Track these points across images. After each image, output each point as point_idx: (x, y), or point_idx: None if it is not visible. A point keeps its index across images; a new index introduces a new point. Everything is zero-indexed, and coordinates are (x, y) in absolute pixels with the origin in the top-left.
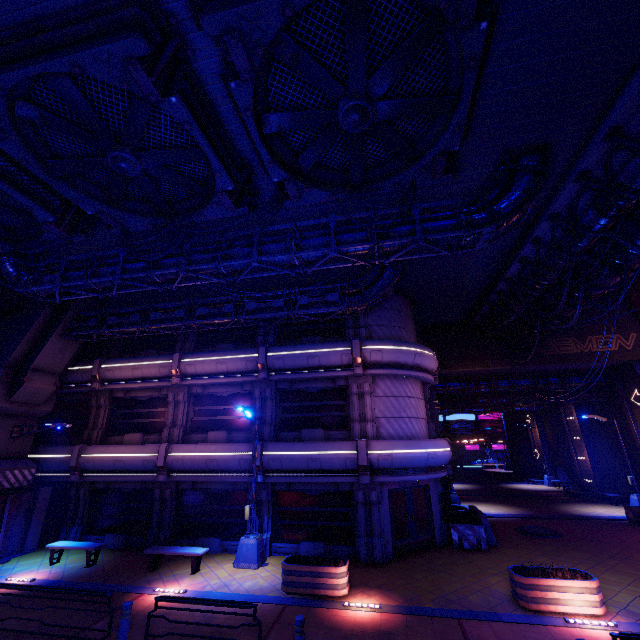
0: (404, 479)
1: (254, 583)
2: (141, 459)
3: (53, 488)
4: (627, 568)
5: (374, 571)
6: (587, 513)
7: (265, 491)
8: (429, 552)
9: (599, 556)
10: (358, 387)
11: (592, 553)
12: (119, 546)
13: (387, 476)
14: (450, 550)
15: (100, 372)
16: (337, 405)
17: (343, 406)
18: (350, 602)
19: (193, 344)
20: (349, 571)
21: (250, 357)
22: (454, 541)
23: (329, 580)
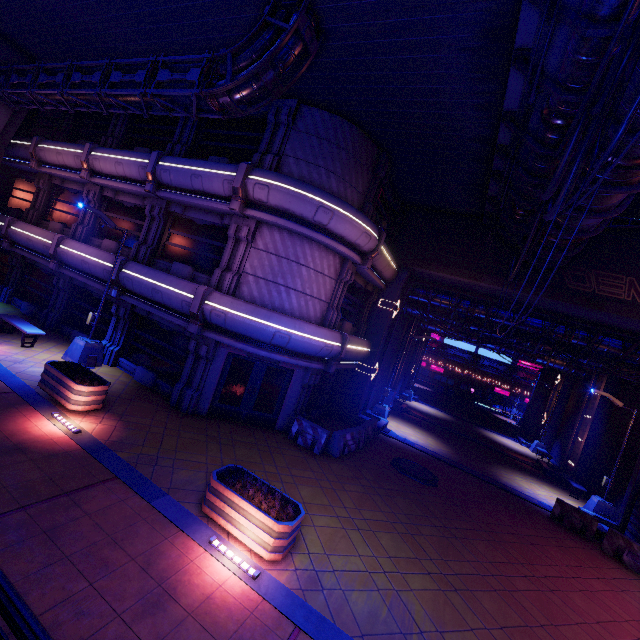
0: (236, 346)
1: (42, 371)
2: (42, 243)
3: (6, 253)
4: (433, 545)
5: (161, 413)
6: (519, 486)
7: (123, 309)
8: (254, 428)
9: (428, 519)
10: (238, 230)
11: (427, 513)
12: (28, 314)
13: (219, 335)
14: (279, 437)
15: (36, 151)
16: (218, 247)
17: (223, 250)
18: (67, 417)
19: (116, 141)
20: (140, 403)
21: (143, 162)
22: (291, 432)
23: (67, 392)
